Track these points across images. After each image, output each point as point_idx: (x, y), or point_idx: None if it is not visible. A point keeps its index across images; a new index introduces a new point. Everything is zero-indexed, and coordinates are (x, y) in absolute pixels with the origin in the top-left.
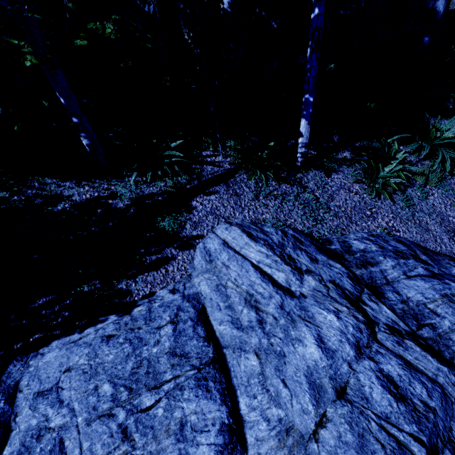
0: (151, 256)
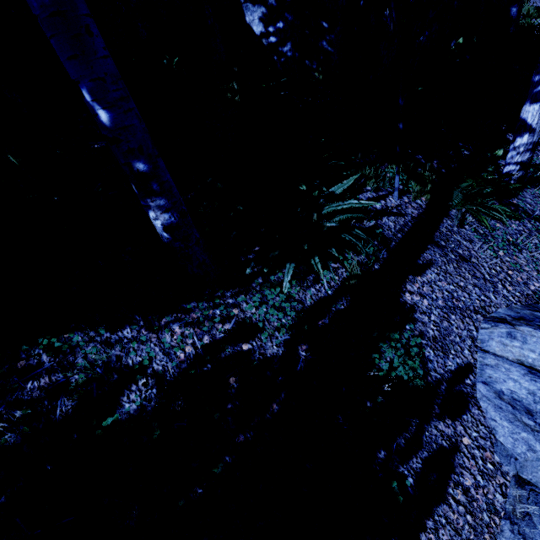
0: (409, 461)
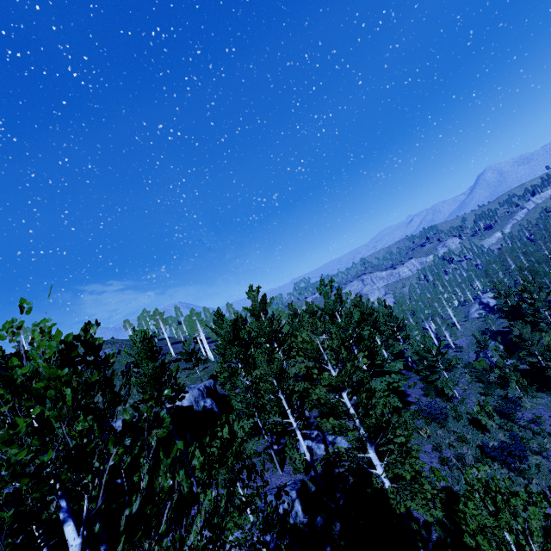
0: None
